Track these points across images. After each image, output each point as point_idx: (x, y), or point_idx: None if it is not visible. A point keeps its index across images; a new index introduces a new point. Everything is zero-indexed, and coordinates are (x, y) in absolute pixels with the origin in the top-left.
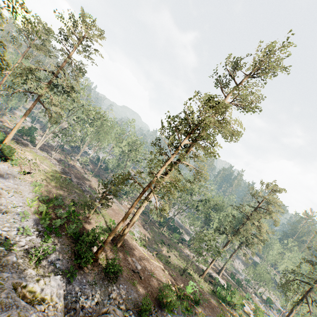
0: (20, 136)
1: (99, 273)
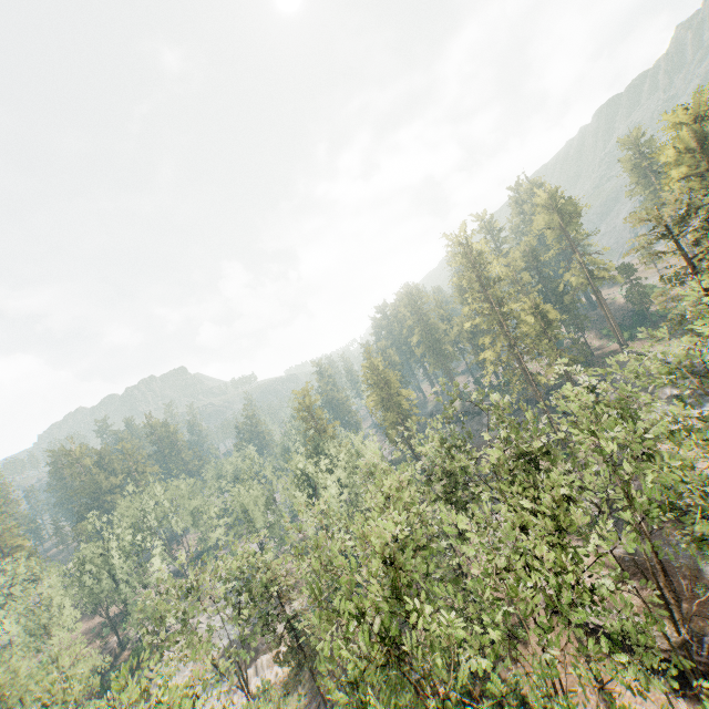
0: None
1: None
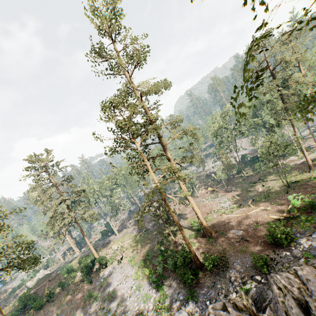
0: (107, 237)
1: (212, 272)
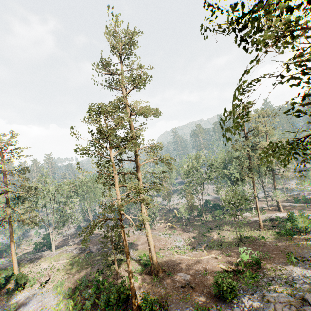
0: (40, 251)
1: None
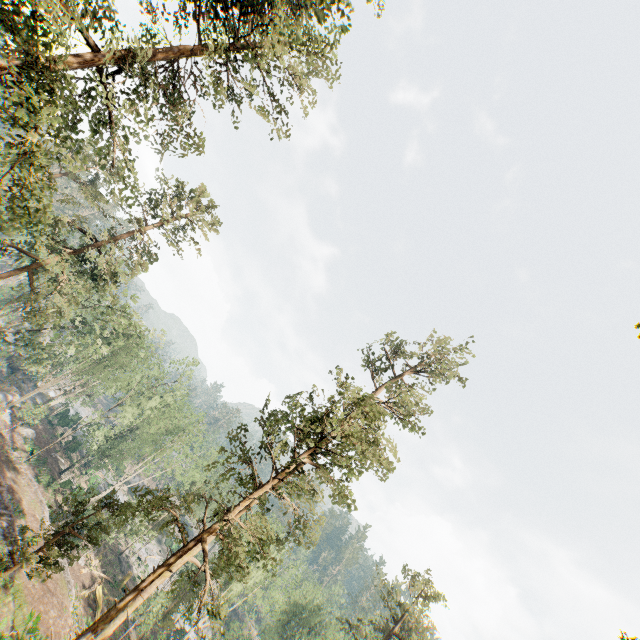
0: None
1: None
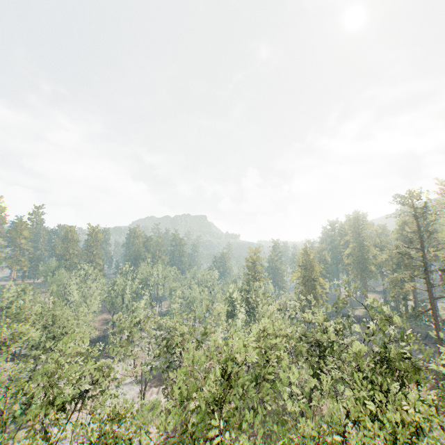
0: None
1: None
